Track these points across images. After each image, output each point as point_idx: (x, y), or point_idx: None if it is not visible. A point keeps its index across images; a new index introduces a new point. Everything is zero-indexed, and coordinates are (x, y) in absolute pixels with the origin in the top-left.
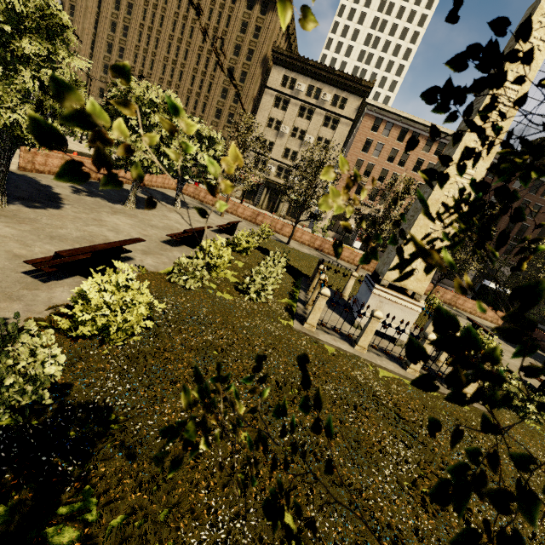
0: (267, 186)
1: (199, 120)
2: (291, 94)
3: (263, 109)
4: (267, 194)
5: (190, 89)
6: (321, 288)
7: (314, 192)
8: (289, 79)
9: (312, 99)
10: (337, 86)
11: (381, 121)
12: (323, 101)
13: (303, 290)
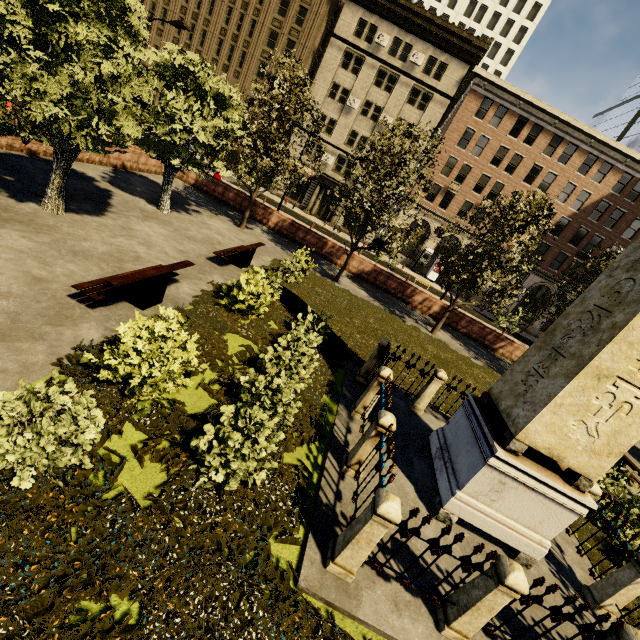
0: (321, 183)
1: (201, 60)
2: (368, 49)
3: (326, 69)
4: (320, 195)
5: (224, 29)
6: (379, 492)
7: (385, 204)
8: (367, 26)
9: (396, 60)
10: (436, 43)
11: (490, 103)
12: (412, 65)
13: (345, 406)
